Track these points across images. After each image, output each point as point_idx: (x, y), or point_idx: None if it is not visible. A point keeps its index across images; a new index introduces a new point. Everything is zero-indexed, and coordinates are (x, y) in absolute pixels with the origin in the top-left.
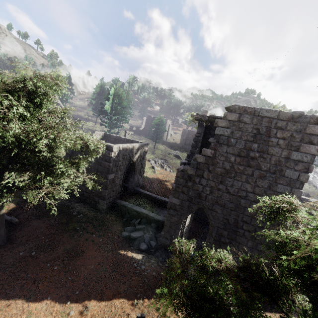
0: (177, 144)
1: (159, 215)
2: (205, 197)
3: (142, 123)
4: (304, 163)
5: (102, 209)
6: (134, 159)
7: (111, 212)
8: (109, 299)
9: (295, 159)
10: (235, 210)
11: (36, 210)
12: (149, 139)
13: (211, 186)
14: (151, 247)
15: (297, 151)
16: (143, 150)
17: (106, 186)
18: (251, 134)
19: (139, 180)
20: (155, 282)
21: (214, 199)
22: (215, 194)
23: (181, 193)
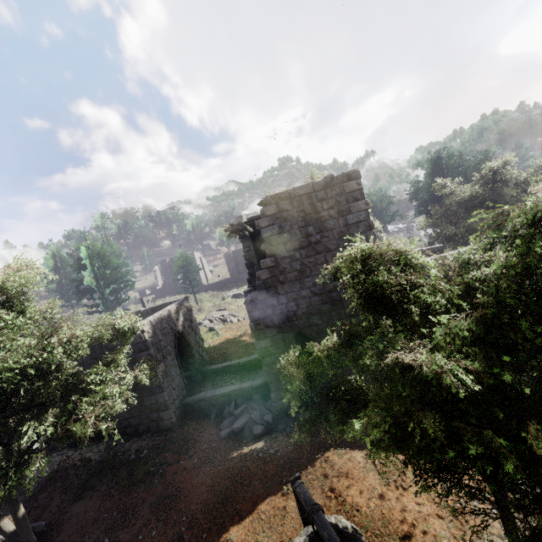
0: (227, 280)
1: (256, 380)
2: (295, 315)
3: (157, 277)
4: (364, 222)
5: (172, 424)
6: (180, 328)
7: (188, 422)
8: (252, 511)
9: (354, 222)
10: (334, 310)
11: (65, 492)
12: (181, 296)
13: (293, 298)
14: (269, 424)
15: (350, 214)
16: (186, 310)
17: (160, 387)
18: (300, 219)
19: (202, 355)
20: (295, 453)
21: (306, 312)
22: (304, 305)
23: (266, 328)
